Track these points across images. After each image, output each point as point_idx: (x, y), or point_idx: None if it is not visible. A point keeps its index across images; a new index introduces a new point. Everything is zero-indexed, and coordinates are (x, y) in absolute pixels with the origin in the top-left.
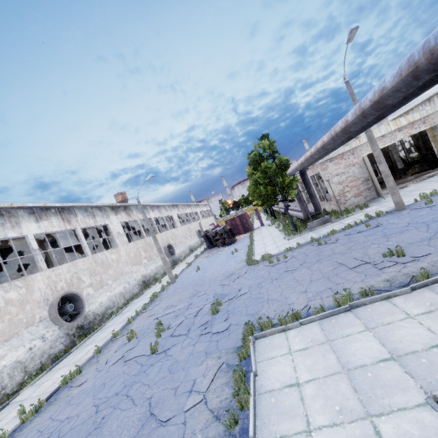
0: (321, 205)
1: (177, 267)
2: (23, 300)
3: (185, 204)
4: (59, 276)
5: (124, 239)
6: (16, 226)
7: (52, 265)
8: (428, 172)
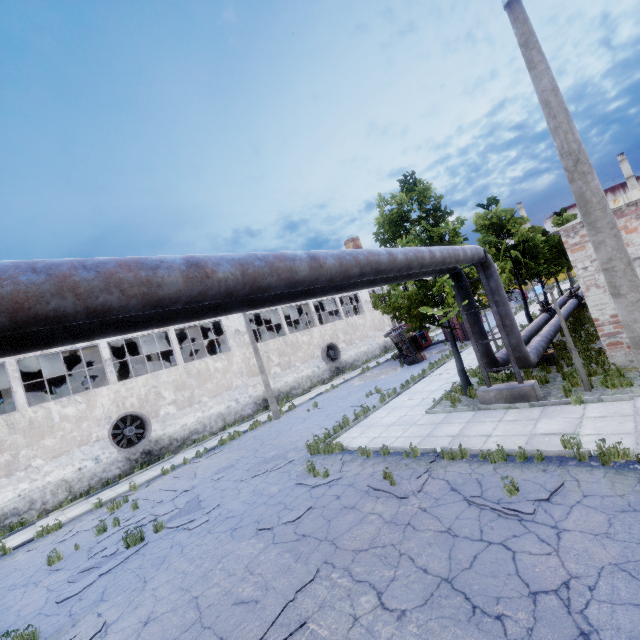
0: None
1: (334, 381)
2: (81, 416)
3: None
4: (132, 390)
5: (244, 339)
6: None
7: (154, 368)
8: None
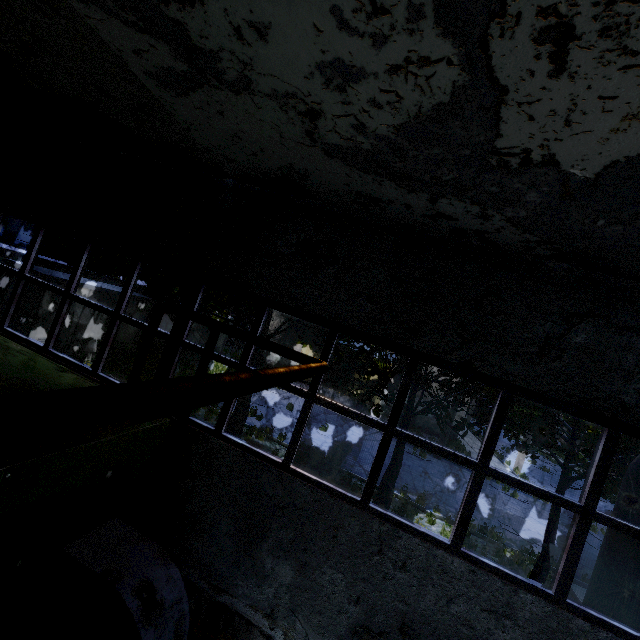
0: None
1: None
2: None
3: None
4: None
5: None
6: None
7: None
8: None
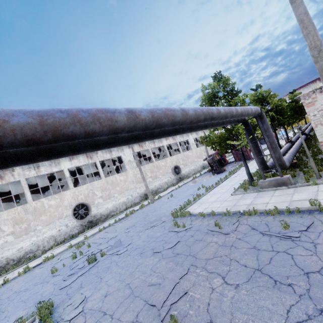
0: None
1: (178, 184)
2: (58, 205)
3: None
4: (81, 192)
5: (133, 165)
6: (58, 164)
7: (90, 181)
8: None
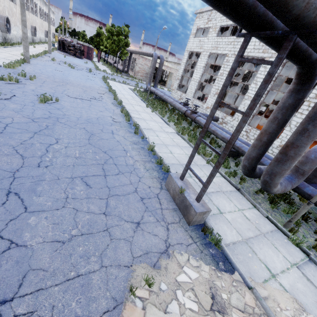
0: (129, 72)
1: (38, 46)
2: None
3: (45, 1)
4: (0, 2)
5: (18, 1)
6: None
7: None
8: (162, 85)
